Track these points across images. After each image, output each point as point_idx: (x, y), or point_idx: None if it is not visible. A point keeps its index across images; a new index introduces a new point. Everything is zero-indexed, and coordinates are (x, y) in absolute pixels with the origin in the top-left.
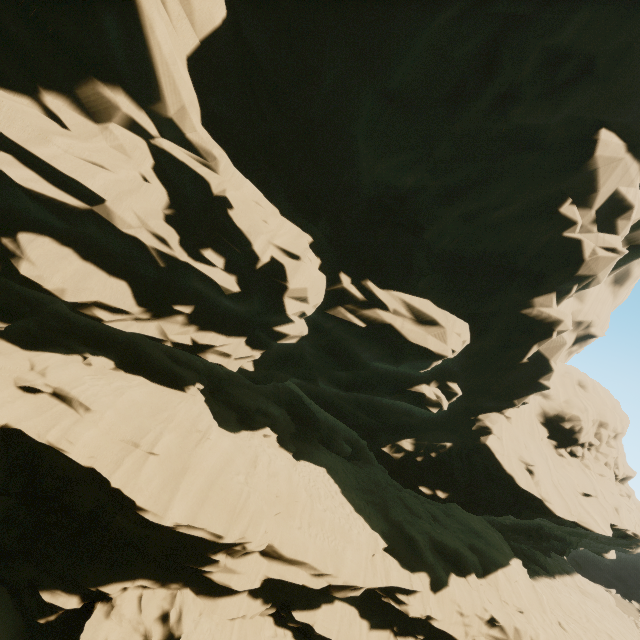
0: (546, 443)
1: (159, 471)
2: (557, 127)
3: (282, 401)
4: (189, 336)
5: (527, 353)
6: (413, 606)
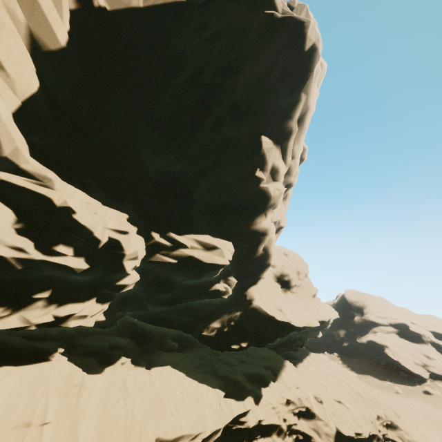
0: (281, 291)
1: (57, 434)
2: (244, 135)
3: (123, 332)
4: (50, 314)
5: (261, 248)
6: (250, 420)
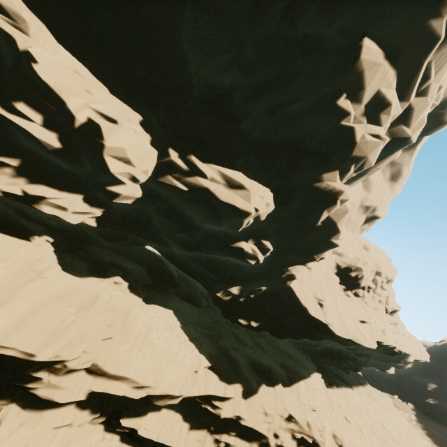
0: (338, 287)
1: None
2: (333, 36)
3: (144, 262)
4: (19, 187)
5: (320, 218)
6: (225, 409)
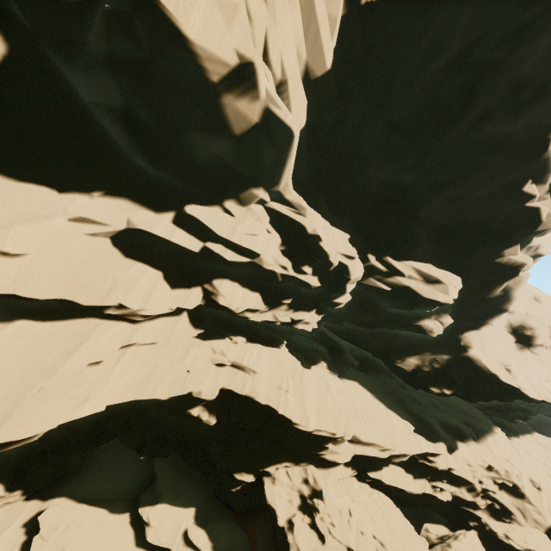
0: (514, 347)
1: (295, 401)
2: (519, 131)
3: (316, 338)
4: (289, 316)
5: (500, 288)
6: (440, 463)
